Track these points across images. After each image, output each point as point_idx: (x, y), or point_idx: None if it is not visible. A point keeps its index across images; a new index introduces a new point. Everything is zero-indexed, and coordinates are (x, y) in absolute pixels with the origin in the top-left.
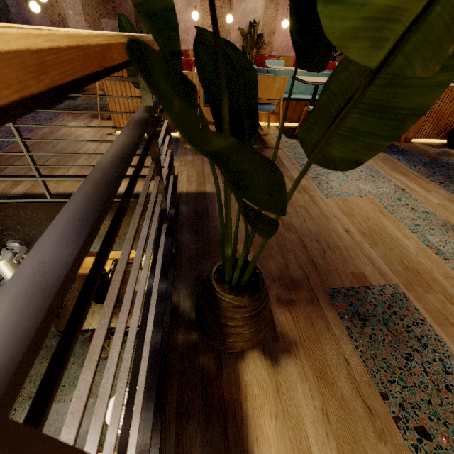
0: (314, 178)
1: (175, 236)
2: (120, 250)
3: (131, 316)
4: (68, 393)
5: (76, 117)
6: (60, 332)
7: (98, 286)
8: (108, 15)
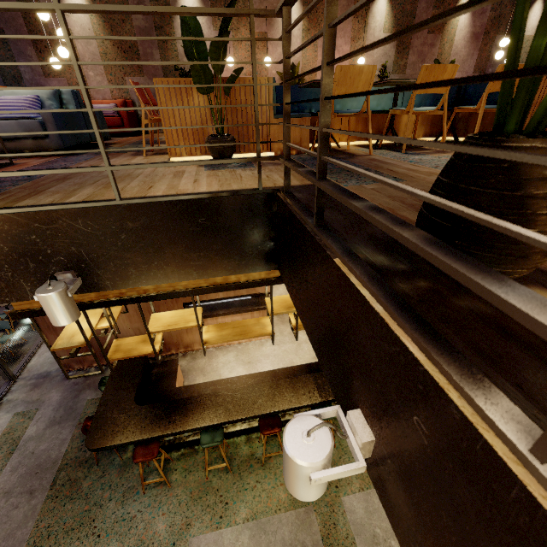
0: (435, 167)
1: (309, 210)
2: (205, 277)
3: (189, 416)
4: (106, 546)
5: (115, 156)
6: (93, 450)
7: (138, 382)
8: (133, 72)
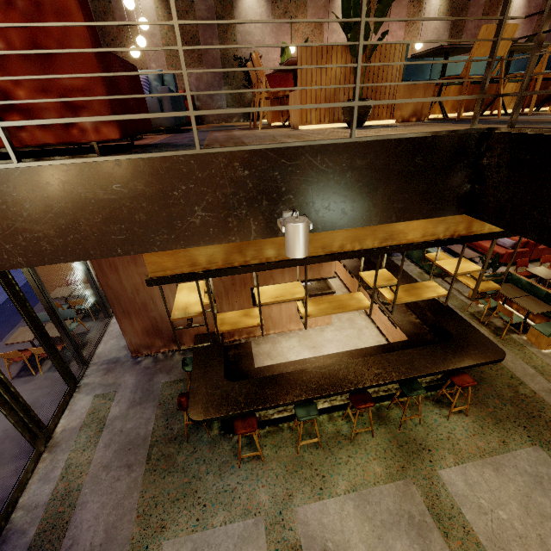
0: None
1: None
2: (401, 220)
3: (283, 391)
4: (214, 514)
5: (228, 131)
6: (198, 422)
7: (223, 361)
8: (193, 63)
